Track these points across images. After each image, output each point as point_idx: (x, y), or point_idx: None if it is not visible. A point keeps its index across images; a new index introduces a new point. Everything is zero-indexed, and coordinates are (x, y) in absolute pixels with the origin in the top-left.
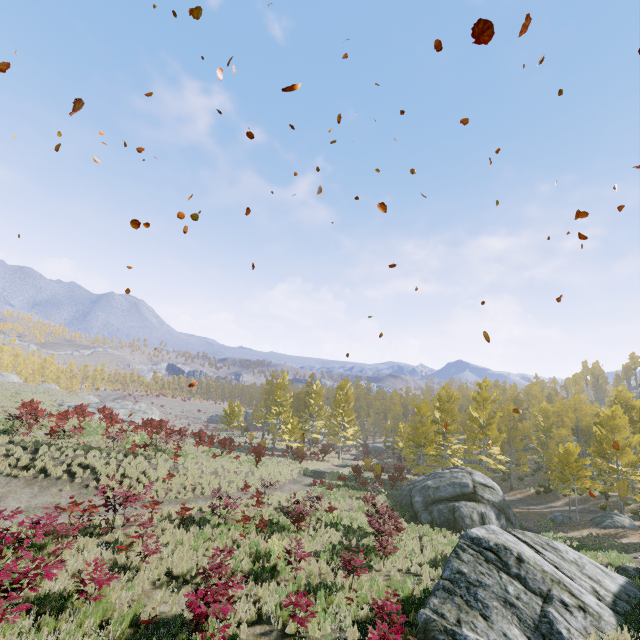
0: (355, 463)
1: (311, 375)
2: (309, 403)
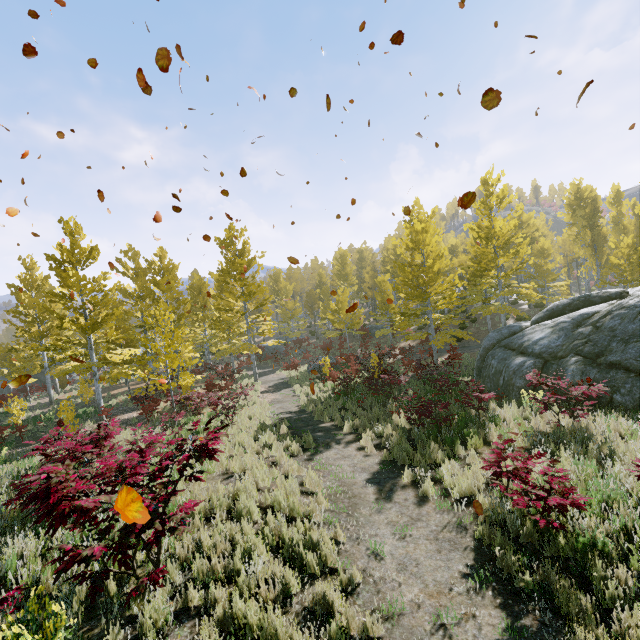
0: (280, 376)
1: (131, 248)
2: (153, 297)
